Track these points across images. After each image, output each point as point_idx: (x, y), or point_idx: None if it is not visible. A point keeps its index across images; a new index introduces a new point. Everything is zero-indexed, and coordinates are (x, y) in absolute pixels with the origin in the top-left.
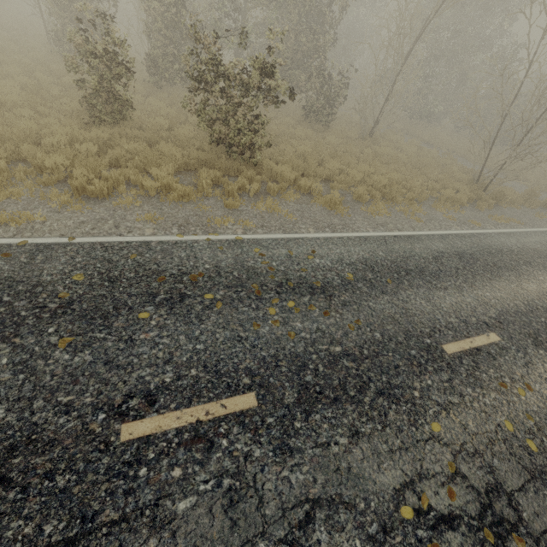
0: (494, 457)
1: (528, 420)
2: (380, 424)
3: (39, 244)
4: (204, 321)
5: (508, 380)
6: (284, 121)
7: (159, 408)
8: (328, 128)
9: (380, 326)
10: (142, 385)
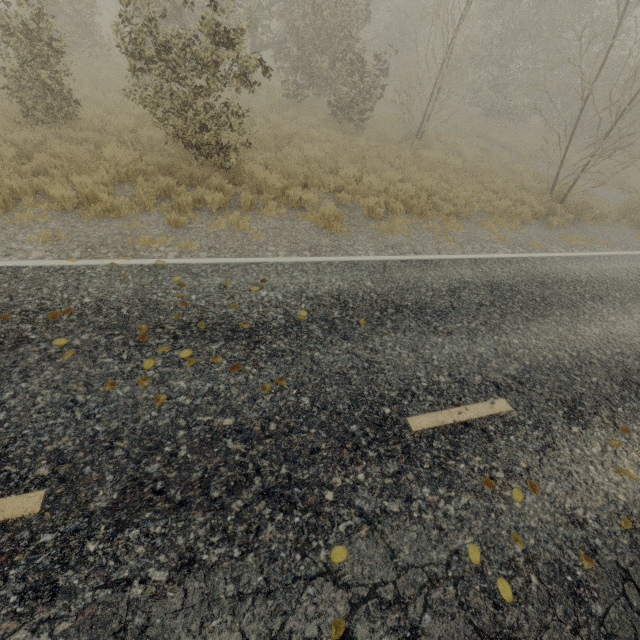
0: (427, 611)
1: (514, 544)
2: (241, 547)
3: None
4: (30, 378)
5: (502, 475)
6: (303, 122)
7: None
8: (364, 129)
9: (317, 386)
10: None
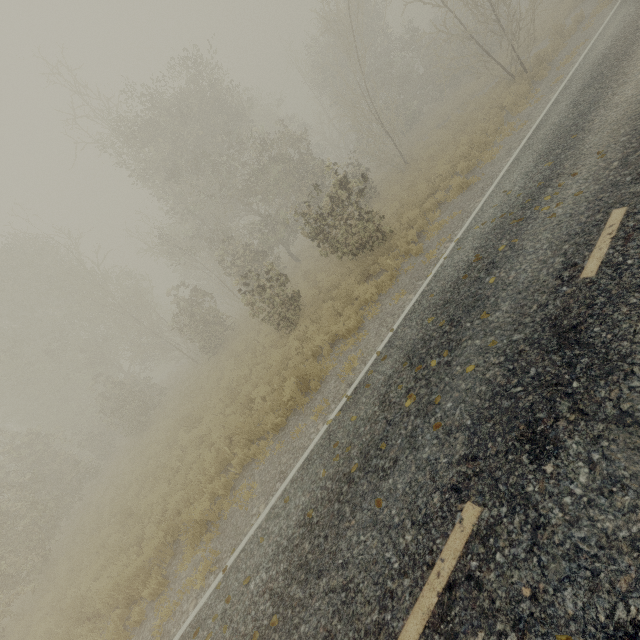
0: None
1: None
2: None
3: (384, 346)
4: (523, 247)
5: None
6: None
7: (582, 261)
8: (378, 195)
9: (615, 138)
10: (554, 272)
